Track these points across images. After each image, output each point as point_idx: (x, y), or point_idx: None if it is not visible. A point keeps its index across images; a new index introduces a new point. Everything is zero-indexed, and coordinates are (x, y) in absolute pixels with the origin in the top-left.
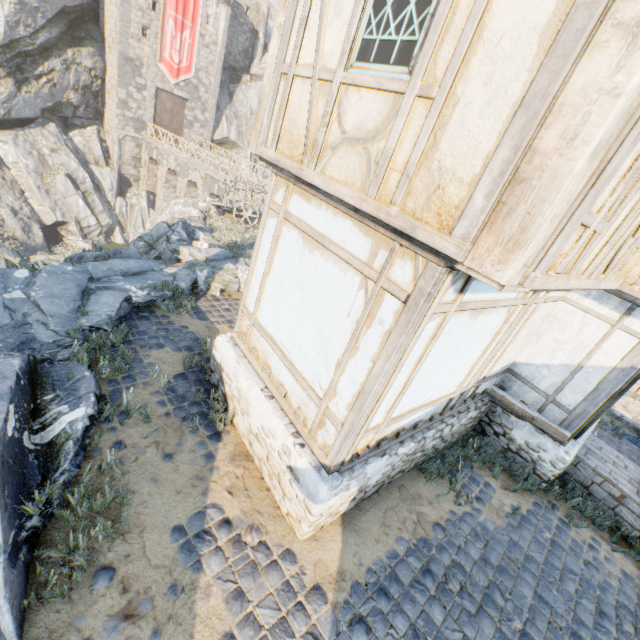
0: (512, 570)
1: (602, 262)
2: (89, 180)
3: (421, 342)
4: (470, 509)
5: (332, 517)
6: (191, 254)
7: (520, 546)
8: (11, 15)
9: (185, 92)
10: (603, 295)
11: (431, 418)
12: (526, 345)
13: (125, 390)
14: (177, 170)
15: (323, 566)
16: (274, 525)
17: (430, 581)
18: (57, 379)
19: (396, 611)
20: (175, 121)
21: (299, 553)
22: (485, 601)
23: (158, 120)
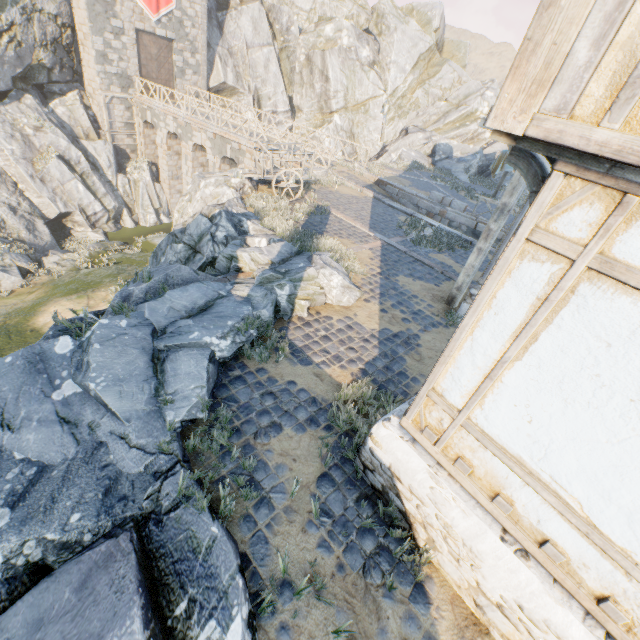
0: None
1: None
2: (84, 159)
3: None
4: None
5: None
6: (252, 259)
7: None
8: None
9: (169, 30)
10: None
11: None
12: None
13: (267, 534)
14: (178, 133)
15: None
16: None
17: None
18: (178, 558)
19: None
20: (163, 70)
21: None
22: None
23: (144, 72)
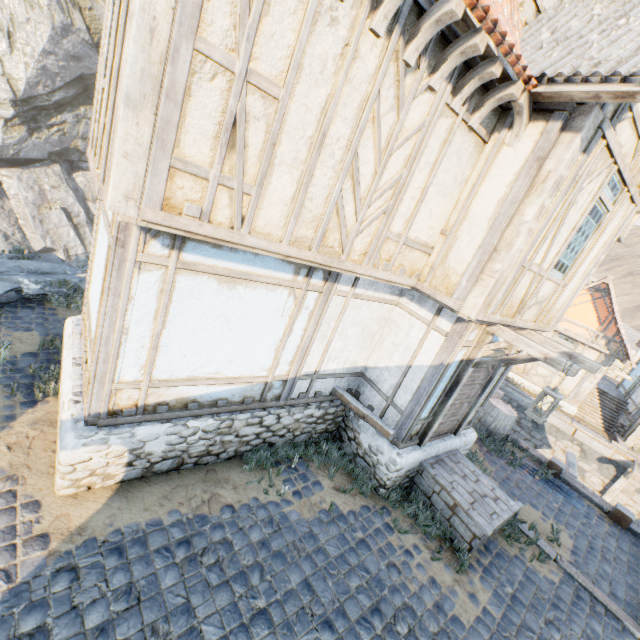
0: (291, 557)
1: (317, 237)
2: (83, 214)
3: (147, 293)
4: (280, 500)
5: (103, 479)
6: None
7: (317, 539)
8: (33, 77)
9: None
10: (422, 298)
11: (243, 401)
12: (374, 349)
13: None
14: None
15: (66, 520)
16: (37, 479)
17: (183, 551)
18: None
19: (121, 569)
20: None
21: (47, 505)
22: (236, 577)
23: None
